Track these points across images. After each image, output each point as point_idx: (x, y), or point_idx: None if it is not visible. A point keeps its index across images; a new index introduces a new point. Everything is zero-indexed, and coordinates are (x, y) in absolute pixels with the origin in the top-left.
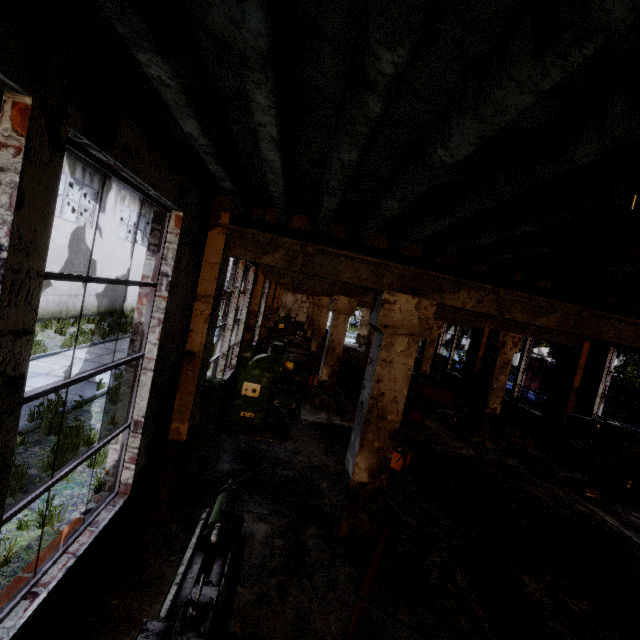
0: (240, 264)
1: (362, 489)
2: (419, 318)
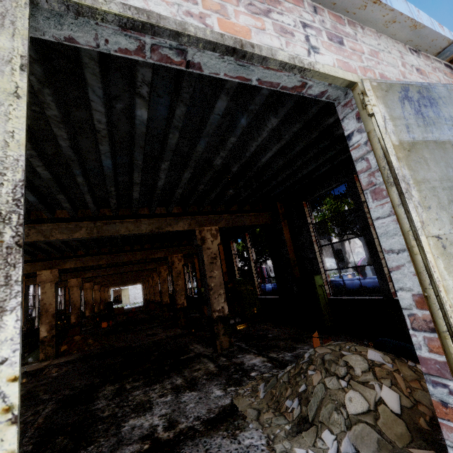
0: (36, 286)
1: (75, 323)
2: (78, 282)
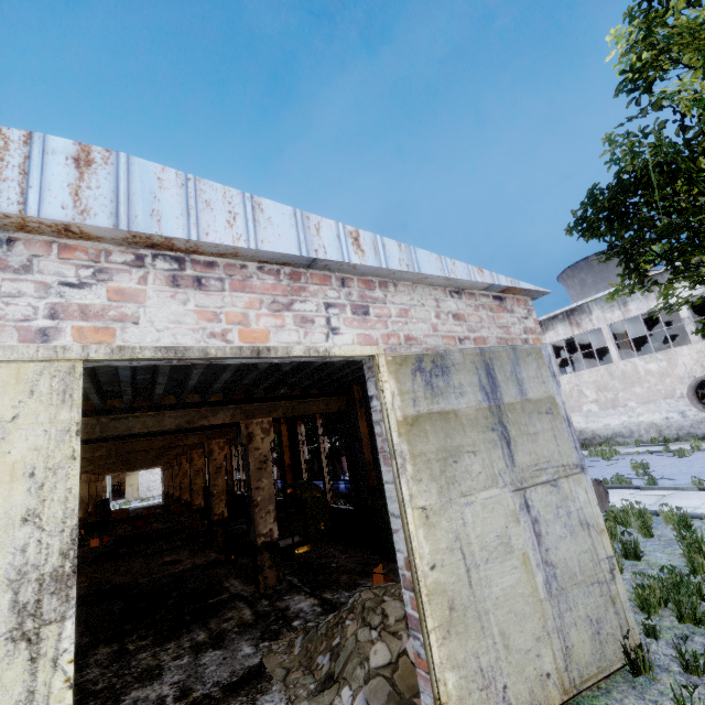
0: None
1: None
2: None
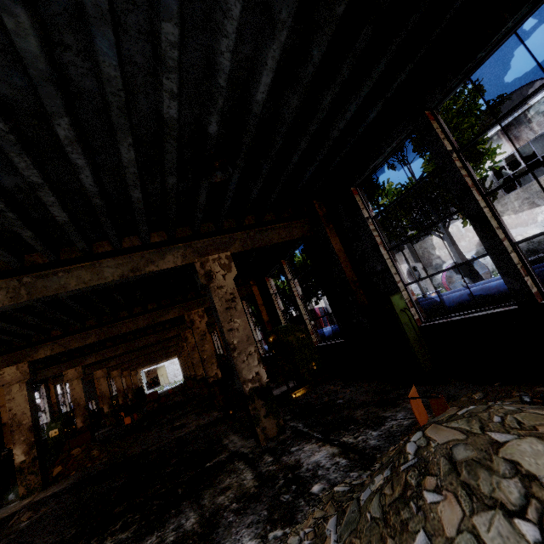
0: None
1: (83, 428)
2: (78, 373)
